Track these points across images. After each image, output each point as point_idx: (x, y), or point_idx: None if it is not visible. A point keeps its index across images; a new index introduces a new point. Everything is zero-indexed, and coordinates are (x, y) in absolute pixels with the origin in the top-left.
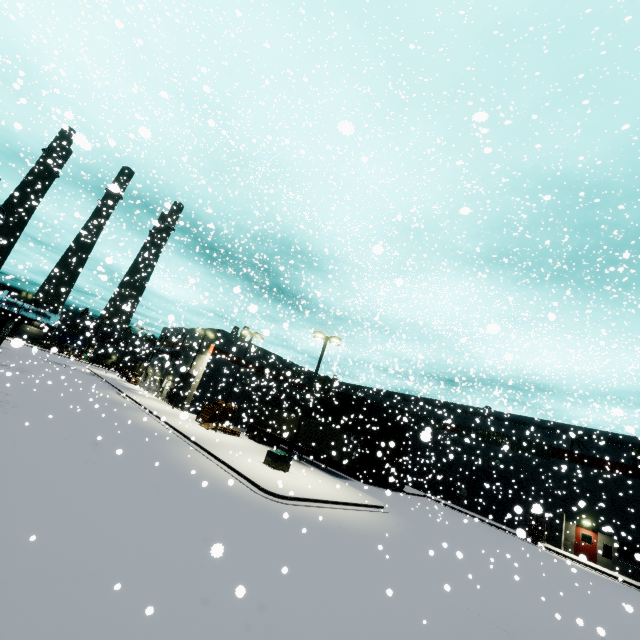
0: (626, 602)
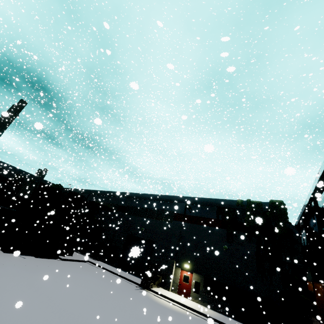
0: None
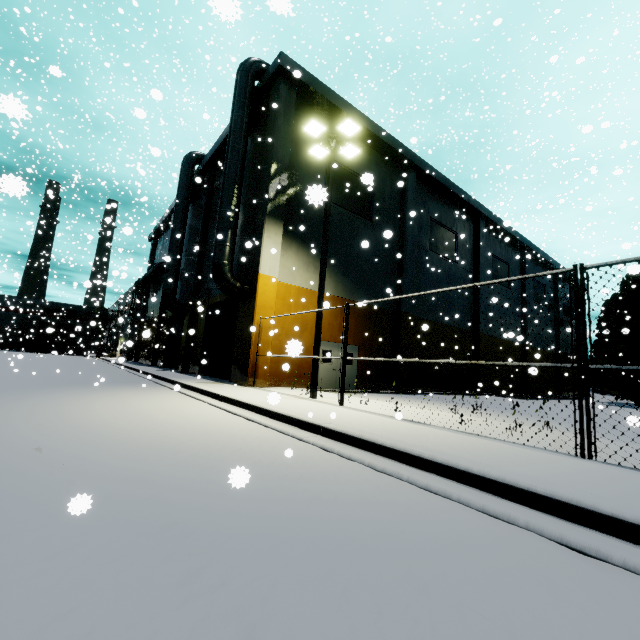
0: (28, 355)
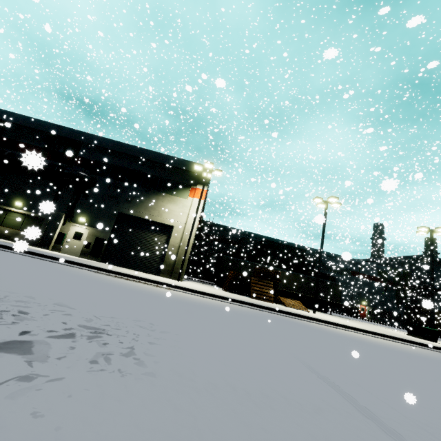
0: None
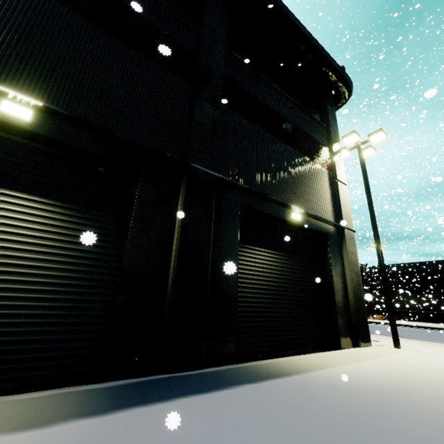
0: None
